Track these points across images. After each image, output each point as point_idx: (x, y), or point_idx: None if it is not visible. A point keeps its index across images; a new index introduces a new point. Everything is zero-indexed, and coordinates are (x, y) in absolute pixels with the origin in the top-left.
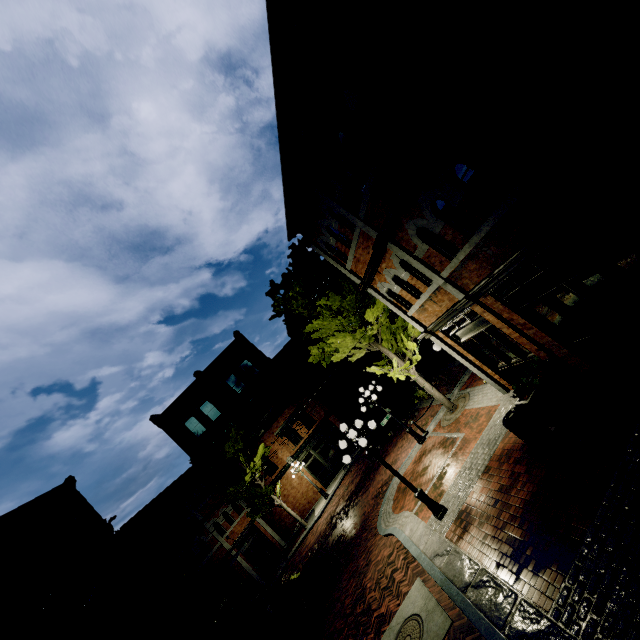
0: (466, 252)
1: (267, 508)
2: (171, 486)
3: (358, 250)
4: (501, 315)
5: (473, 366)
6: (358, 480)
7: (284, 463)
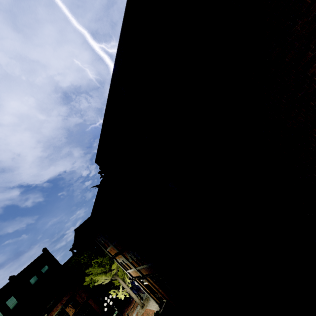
0: (142, 267)
1: None
2: None
3: (111, 248)
4: (153, 283)
5: (148, 293)
6: None
7: None
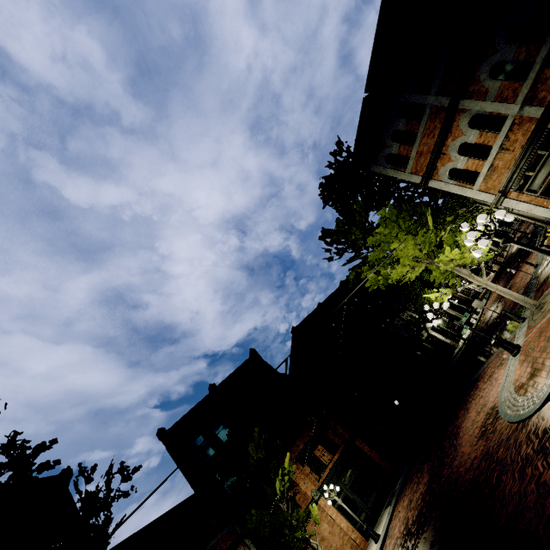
0: (542, 56)
1: (300, 547)
2: (174, 509)
3: (422, 140)
4: None
5: None
6: (427, 478)
7: (308, 500)
